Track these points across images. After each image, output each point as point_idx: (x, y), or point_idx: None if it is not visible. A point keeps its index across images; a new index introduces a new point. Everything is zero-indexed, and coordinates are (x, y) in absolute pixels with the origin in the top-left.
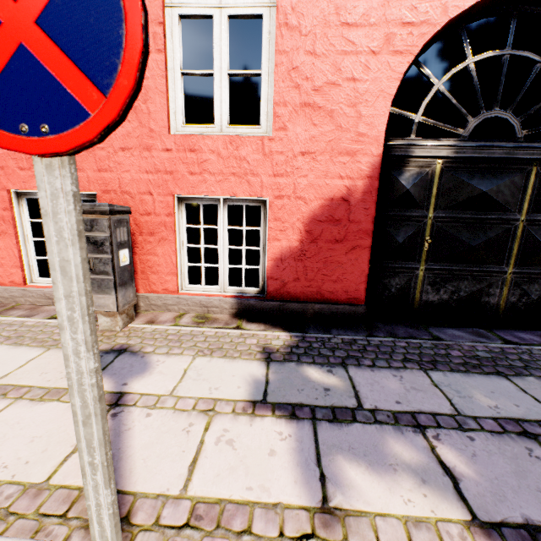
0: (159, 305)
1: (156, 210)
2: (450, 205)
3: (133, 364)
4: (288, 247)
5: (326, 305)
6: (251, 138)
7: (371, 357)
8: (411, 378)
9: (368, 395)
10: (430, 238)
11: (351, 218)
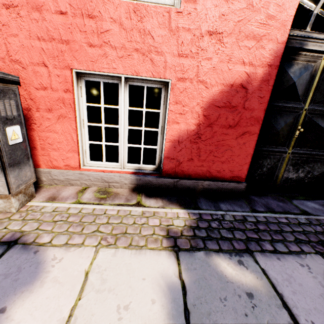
0: (61, 180)
1: (53, 85)
2: (323, 99)
3: (22, 267)
4: (186, 130)
5: (214, 182)
6: (157, 8)
7: (268, 238)
8: (317, 267)
9: (294, 301)
10: (301, 127)
11: (246, 105)
